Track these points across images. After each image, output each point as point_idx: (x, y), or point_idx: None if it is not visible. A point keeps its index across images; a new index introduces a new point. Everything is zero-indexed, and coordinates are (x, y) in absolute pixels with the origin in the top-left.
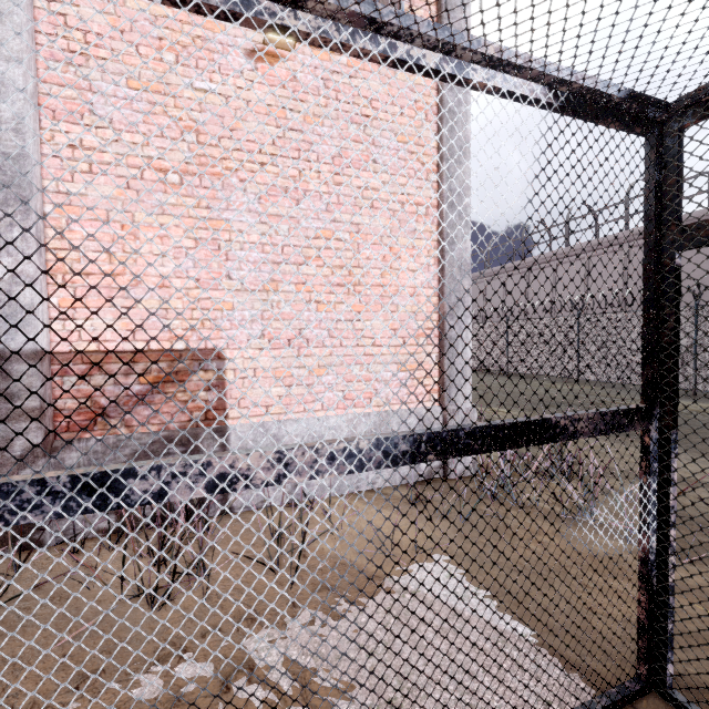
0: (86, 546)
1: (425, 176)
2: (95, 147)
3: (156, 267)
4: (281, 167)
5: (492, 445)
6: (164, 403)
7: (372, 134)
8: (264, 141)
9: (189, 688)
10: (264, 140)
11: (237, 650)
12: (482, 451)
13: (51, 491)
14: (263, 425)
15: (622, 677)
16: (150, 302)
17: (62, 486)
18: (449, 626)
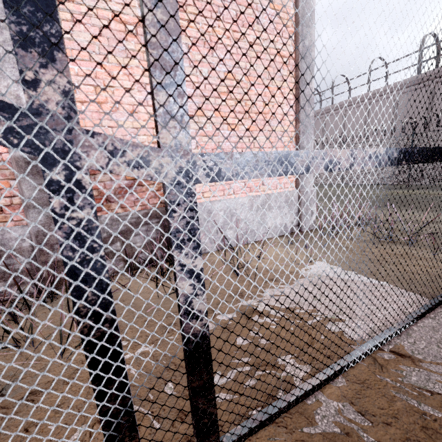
0: (112, 280)
1: (288, 36)
2: (73, 0)
3: (127, 98)
4: (200, 24)
5: (424, 159)
6: (142, 192)
7: (256, 2)
8: (188, 2)
9: (230, 323)
10: (188, 1)
11: (243, 307)
12: (421, 162)
13: (266, 160)
14: (202, 204)
15: (438, 292)
16: (126, 123)
17: (270, 158)
18: (346, 285)
